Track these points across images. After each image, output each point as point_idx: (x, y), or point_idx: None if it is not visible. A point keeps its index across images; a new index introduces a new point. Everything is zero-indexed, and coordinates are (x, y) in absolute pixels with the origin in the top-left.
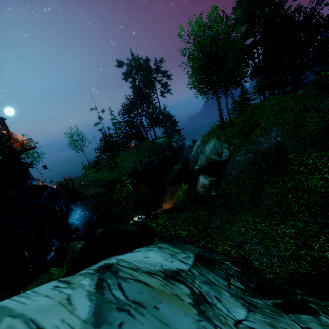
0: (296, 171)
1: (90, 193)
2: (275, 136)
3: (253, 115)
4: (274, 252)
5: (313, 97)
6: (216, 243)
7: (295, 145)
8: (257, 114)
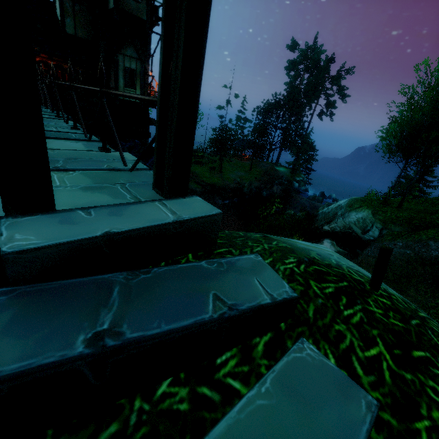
0: None
1: None
2: None
3: (433, 212)
4: None
5: None
6: None
7: None
8: None
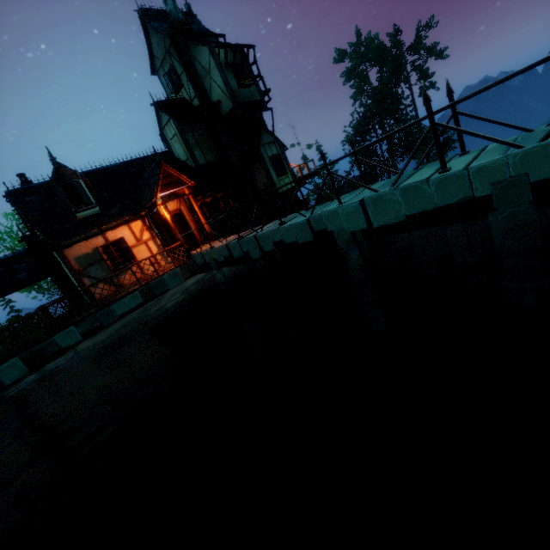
0: None
1: None
2: None
3: None
4: None
5: None
6: None
7: None
8: None
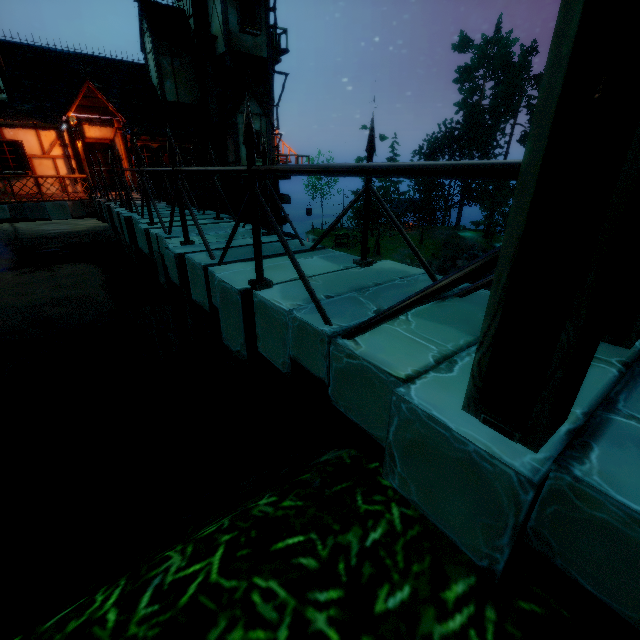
0: None
1: None
2: None
3: None
4: None
5: None
6: None
7: None
8: None
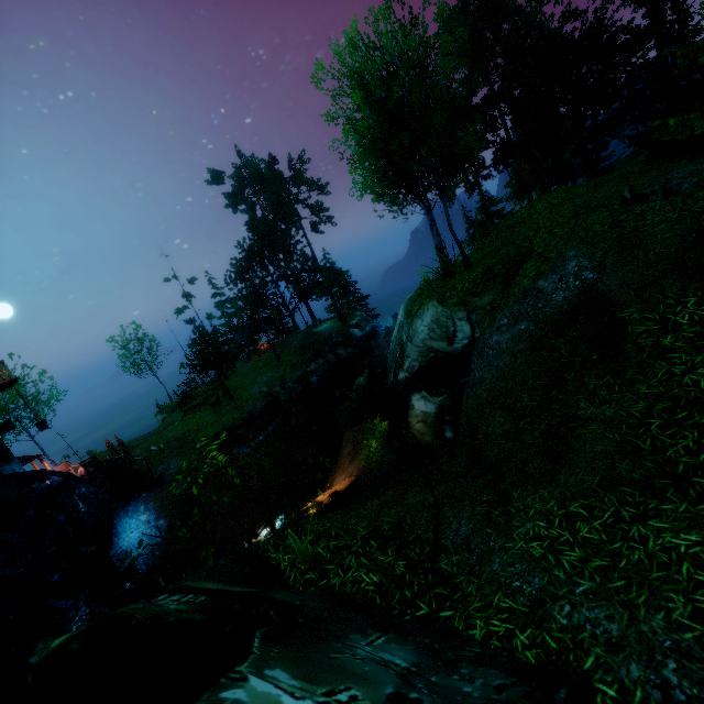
0: (654, 351)
1: (170, 470)
2: (576, 270)
3: (514, 237)
4: (659, 631)
5: (644, 175)
6: (464, 607)
7: (633, 284)
8: (523, 232)
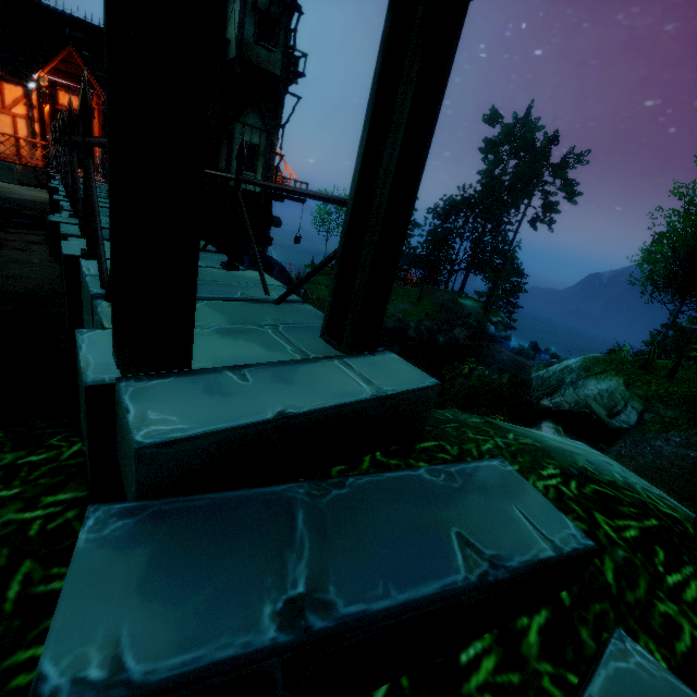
0: None
1: None
2: None
3: None
4: None
5: None
6: None
7: None
8: None
